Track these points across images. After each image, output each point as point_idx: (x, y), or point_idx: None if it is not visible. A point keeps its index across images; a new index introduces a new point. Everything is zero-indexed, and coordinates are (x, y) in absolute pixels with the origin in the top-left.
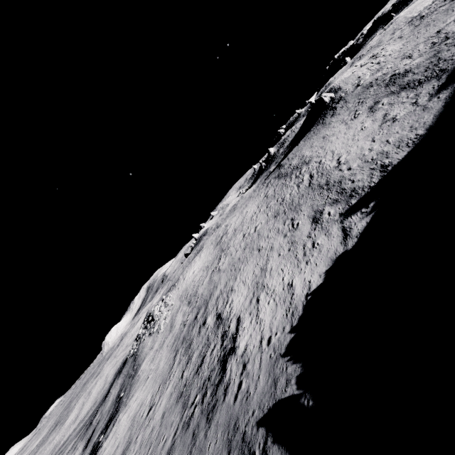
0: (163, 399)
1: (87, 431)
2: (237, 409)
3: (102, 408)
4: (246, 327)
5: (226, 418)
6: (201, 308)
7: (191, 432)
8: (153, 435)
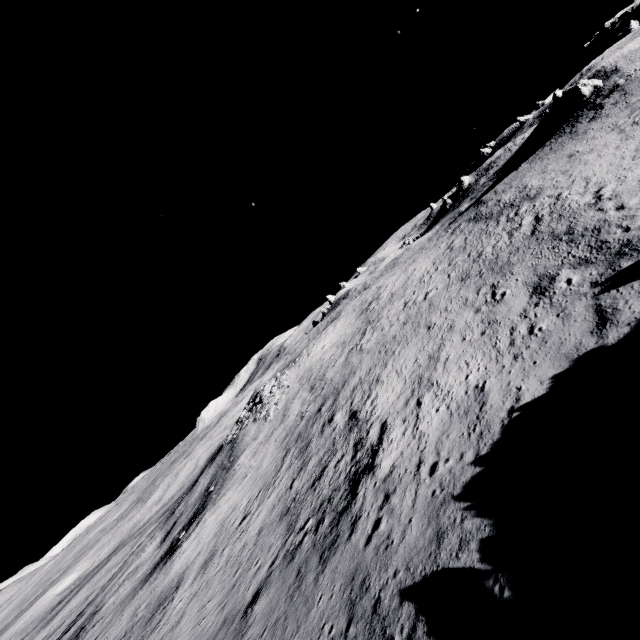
0: (263, 510)
1: (167, 520)
2: (369, 559)
3: (187, 498)
4: (395, 439)
5: (350, 566)
6: (328, 399)
7: (296, 568)
8: (244, 554)
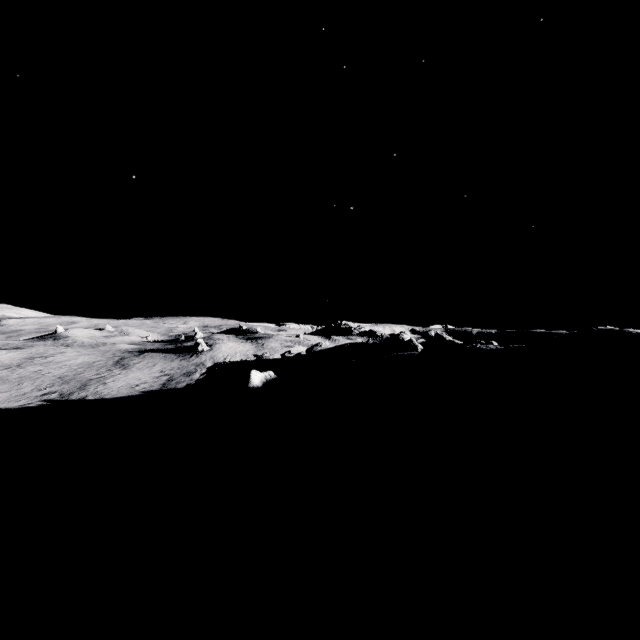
0: None
1: None
2: None
3: None
4: None
5: None
6: None
7: None
8: None
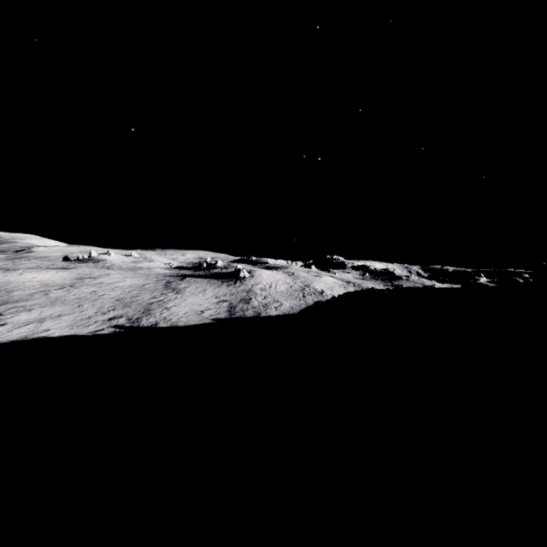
0: None
1: None
2: None
3: None
4: (0, 329)
5: None
6: None
7: None
8: None
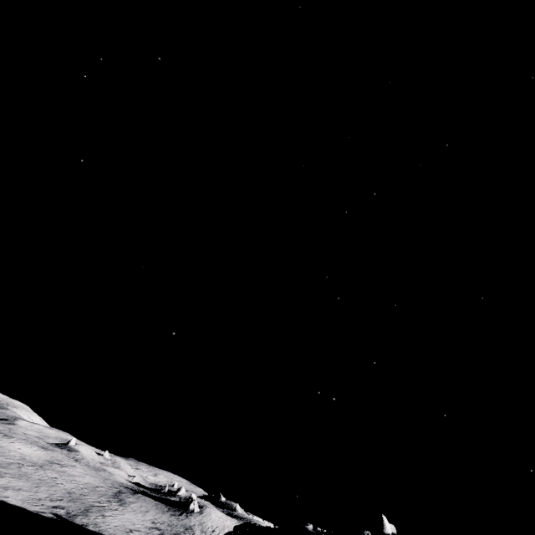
0: None
1: None
2: None
3: None
4: None
5: None
6: None
7: None
8: None
